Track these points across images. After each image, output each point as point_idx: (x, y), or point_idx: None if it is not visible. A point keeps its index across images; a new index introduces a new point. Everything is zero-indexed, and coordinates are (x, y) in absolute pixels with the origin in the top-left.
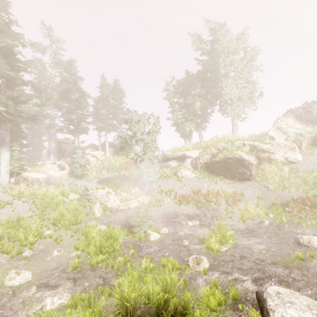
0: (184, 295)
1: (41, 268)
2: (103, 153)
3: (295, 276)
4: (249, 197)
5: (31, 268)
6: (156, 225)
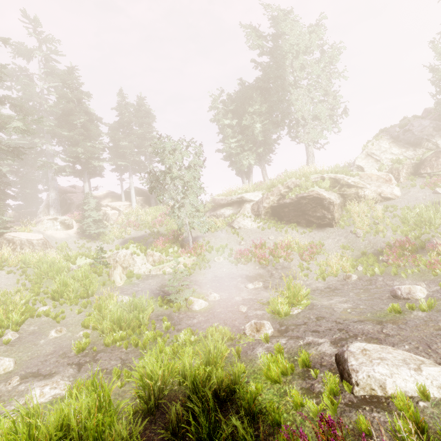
0: (234, 365)
1: (30, 354)
2: (128, 203)
3: (389, 332)
4: (331, 249)
5: (14, 355)
6: (203, 291)
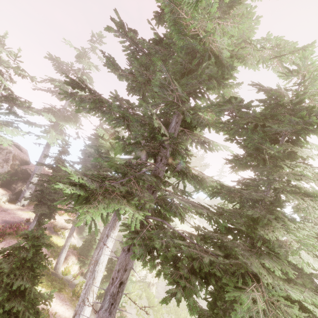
0: None
1: None
2: None
3: None
4: None
5: None
6: None
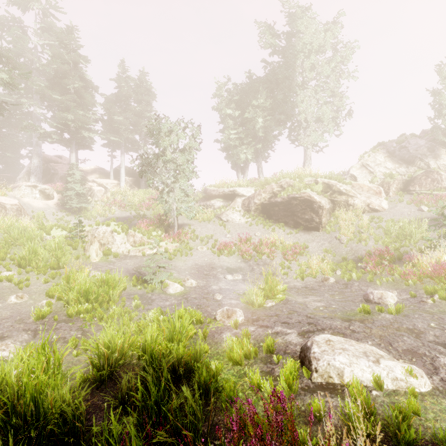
0: (197, 343)
1: None
2: (116, 182)
3: (356, 328)
4: (314, 251)
5: None
6: (181, 276)
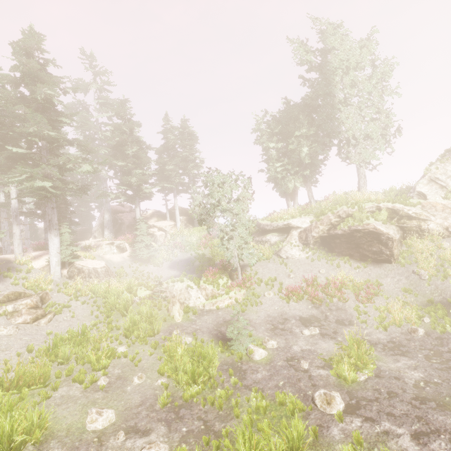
0: None
1: (124, 404)
2: (173, 223)
3: None
4: (390, 290)
5: (111, 403)
6: (259, 334)
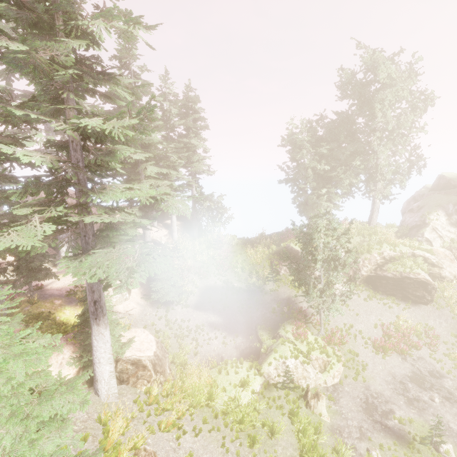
0: None
1: None
2: (167, 232)
3: None
4: (440, 333)
5: None
6: (410, 414)
